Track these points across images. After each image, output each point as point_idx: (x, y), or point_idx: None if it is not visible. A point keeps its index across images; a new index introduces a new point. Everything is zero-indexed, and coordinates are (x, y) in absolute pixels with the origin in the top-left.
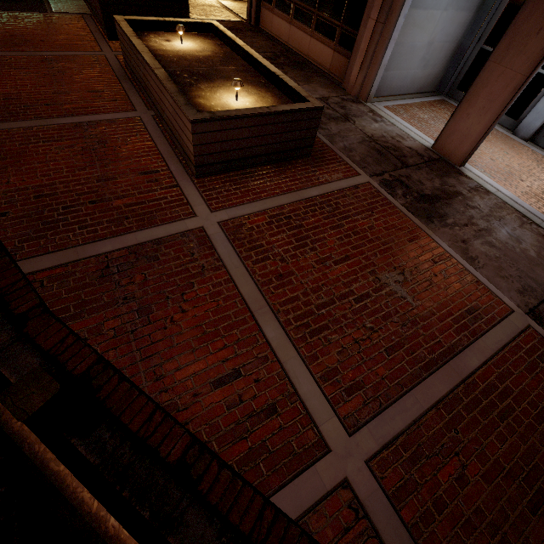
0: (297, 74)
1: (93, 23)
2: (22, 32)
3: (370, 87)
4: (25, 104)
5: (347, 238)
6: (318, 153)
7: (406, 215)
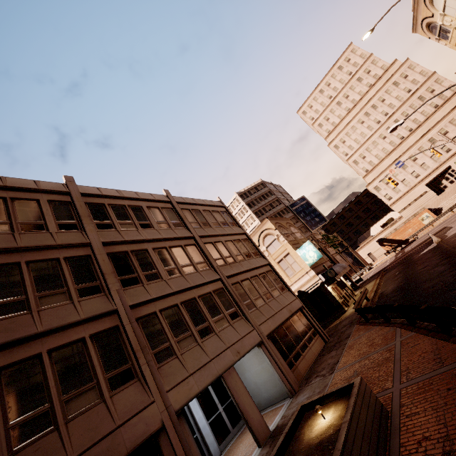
0: None
1: None
2: None
3: None
4: None
5: None
6: None
7: None
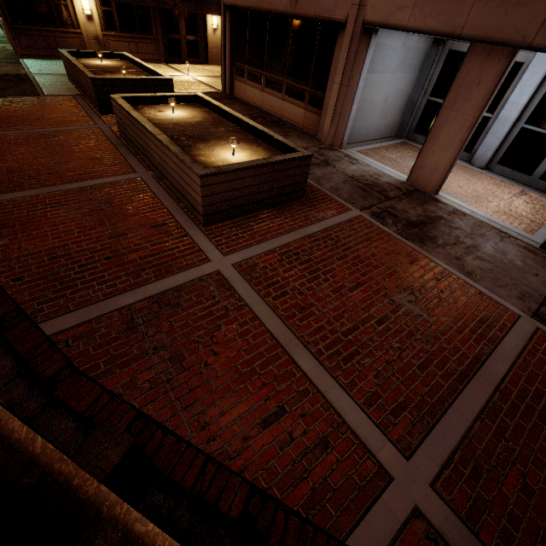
0: (276, 130)
1: (84, 102)
2: (18, 114)
3: (342, 137)
4: (28, 175)
5: (354, 266)
6: (309, 194)
7: (401, 241)
